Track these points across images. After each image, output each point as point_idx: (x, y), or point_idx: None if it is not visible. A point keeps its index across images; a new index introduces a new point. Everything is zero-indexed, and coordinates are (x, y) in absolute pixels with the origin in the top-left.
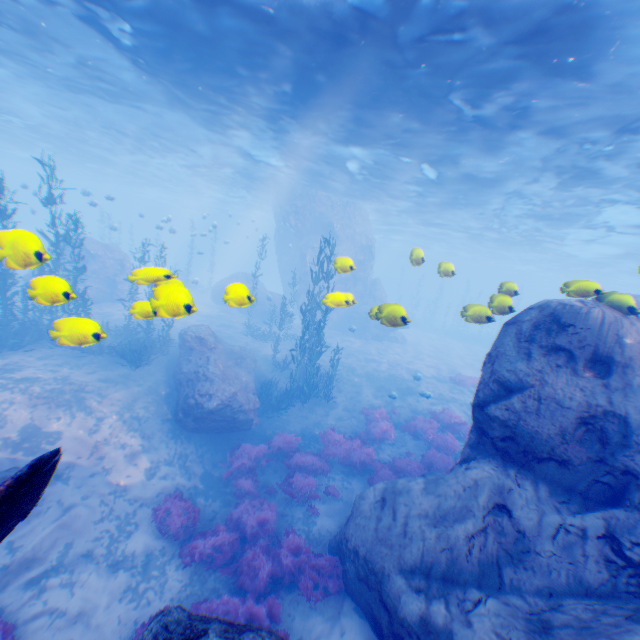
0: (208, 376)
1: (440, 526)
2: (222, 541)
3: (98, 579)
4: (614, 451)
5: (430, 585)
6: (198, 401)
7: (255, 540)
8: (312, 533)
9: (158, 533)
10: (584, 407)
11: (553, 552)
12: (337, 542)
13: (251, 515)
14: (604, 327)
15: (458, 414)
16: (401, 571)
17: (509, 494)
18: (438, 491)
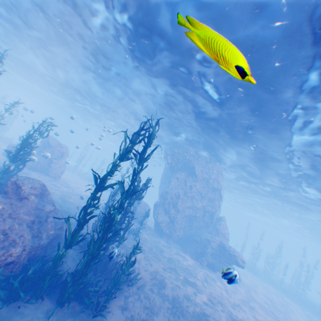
0: None
1: None
2: None
3: None
4: None
5: None
6: None
7: None
8: None
9: None
10: None
11: None
12: None
13: None
14: None
15: None
16: None
17: None
18: None
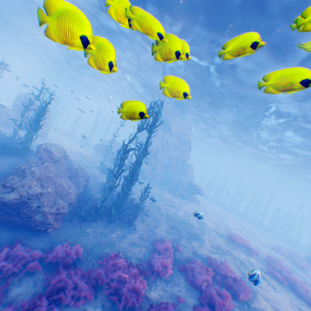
0: (25, 173)
1: None
2: None
3: None
4: None
5: None
6: None
7: None
8: None
9: None
10: None
11: None
12: None
13: None
14: None
15: (233, 268)
16: None
17: None
18: None
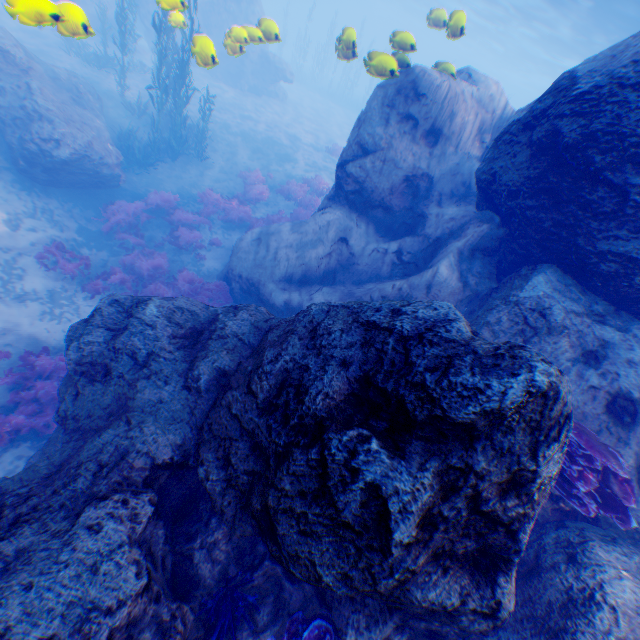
0: (44, 116)
1: (301, 253)
2: (122, 281)
3: (10, 309)
4: (418, 202)
5: (291, 287)
6: (43, 149)
7: (153, 279)
8: (203, 273)
9: (53, 278)
10: (411, 170)
11: (366, 263)
12: (225, 275)
13: (144, 262)
14: (445, 102)
15: (328, 183)
16: (273, 282)
17: (349, 231)
18: (303, 232)
